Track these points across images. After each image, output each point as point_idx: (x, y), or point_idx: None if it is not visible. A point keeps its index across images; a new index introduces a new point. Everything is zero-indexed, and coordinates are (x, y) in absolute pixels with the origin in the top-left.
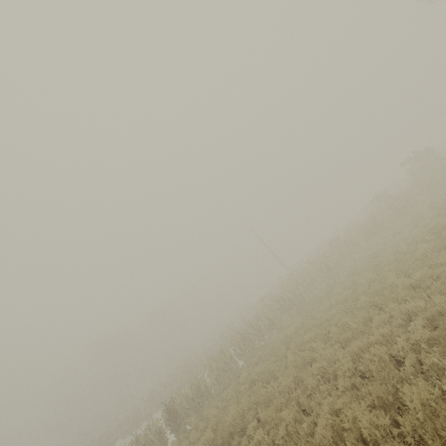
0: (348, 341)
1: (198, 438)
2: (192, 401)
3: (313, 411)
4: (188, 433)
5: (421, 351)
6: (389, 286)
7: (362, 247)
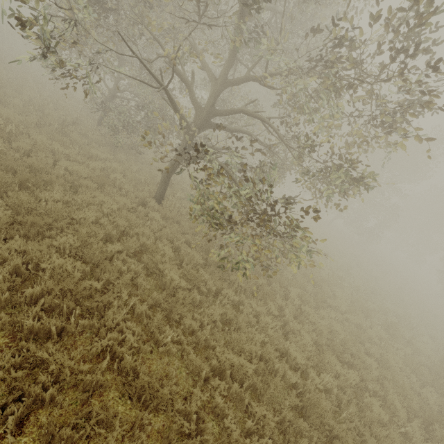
0: None
1: None
2: None
3: None
4: None
5: None
6: None
7: None
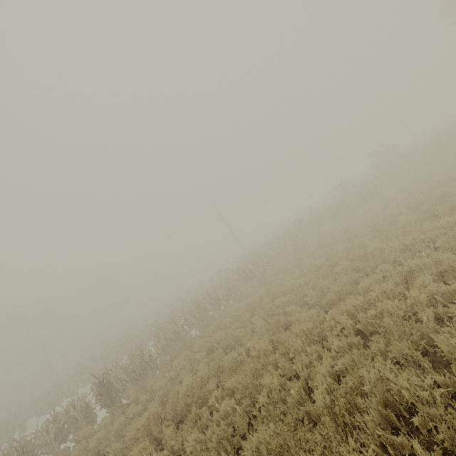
0: (331, 303)
1: (139, 413)
2: (133, 372)
3: (294, 376)
4: (125, 408)
5: (439, 305)
6: (373, 252)
7: (326, 227)
